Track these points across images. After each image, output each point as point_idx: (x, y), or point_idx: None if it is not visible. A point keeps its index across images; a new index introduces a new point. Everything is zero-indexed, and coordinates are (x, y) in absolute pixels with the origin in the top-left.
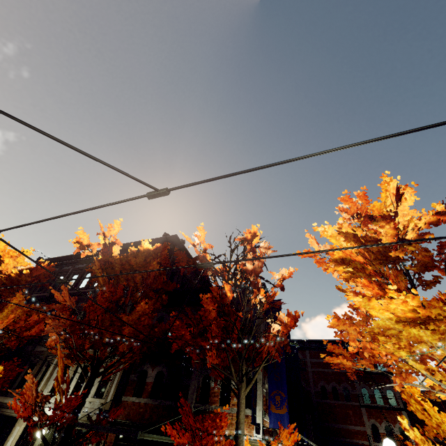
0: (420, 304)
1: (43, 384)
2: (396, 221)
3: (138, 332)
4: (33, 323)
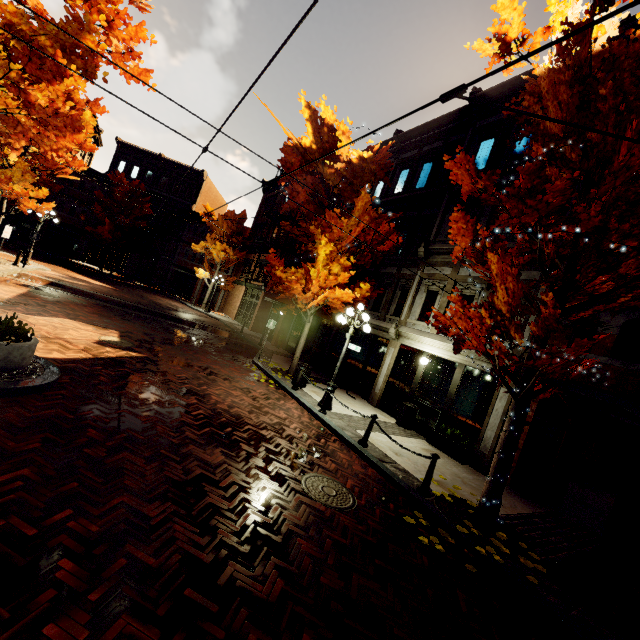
0: None
1: (407, 310)
2: None
3: None
4: (384, 234)
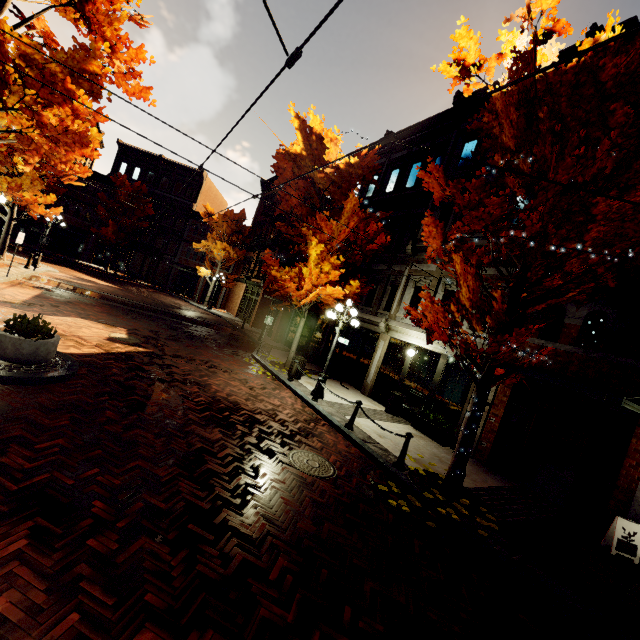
0: None
1: (396, 305)
2: None
3: (615, 238)
4: (372, 234)
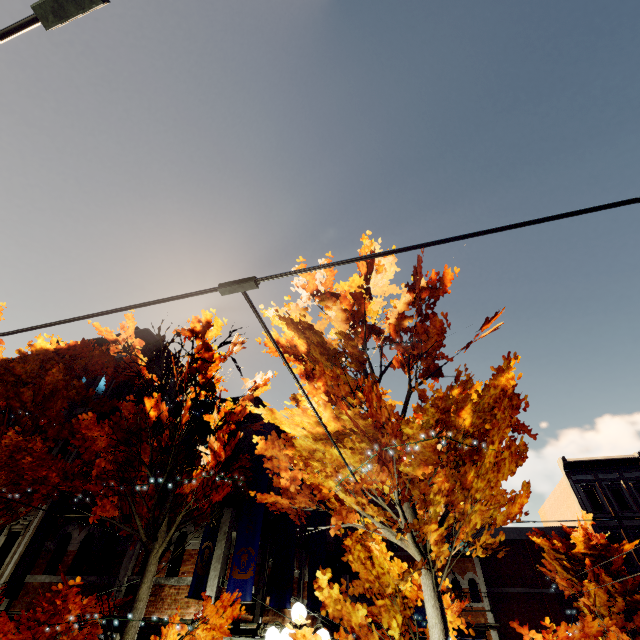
0: (333, 413)
1: None
2: (375, 301)
3: (17, 478)
4: None
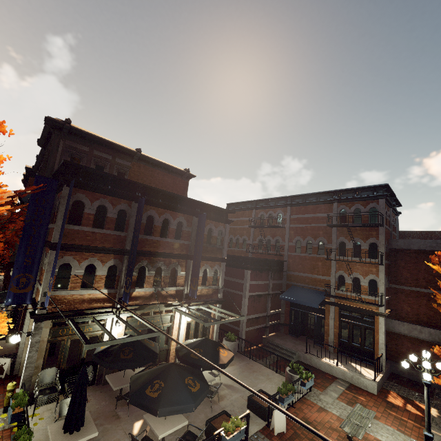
0: None
1: None
2: None
3: None
4: None
